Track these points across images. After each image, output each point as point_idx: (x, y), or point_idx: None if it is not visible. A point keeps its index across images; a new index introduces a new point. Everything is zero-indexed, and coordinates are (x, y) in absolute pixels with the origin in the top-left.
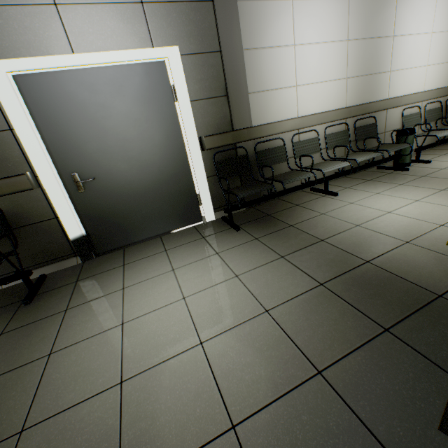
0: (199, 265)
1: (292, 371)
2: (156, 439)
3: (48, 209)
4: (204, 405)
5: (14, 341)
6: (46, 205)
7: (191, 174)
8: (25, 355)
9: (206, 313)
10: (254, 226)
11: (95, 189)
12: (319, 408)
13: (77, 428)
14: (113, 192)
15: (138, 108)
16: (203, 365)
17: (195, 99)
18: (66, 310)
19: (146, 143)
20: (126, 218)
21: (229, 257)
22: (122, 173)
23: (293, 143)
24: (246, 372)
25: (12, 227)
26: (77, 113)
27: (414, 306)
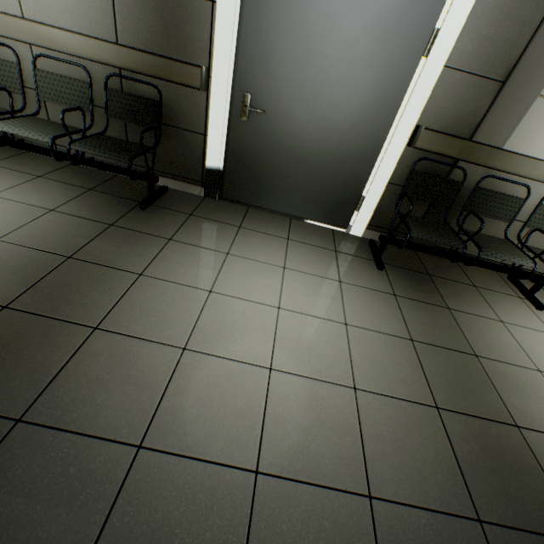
0: (313, 282)
1: (343, 471)
2: (188, 424)
3: (202, 121)
4: (241, 430)
5: (119, 239)
6: (202, 115)
7: (372, 168)
8: (122, 260)
9: (291, 341)
10: (401, 277)
11: (258, 125)
12: (346, 529)
13: (134, 360)
14: (273, 139)
15: (368, 43)
16: (261, 391)
17: (453, 66)
18: (170, 240)
19: (347, 98)
20: (269, 177)
21: (350, 295)
22: (296, 121)
23: (541, 204)
24: (296, 433)
25: (162, 122)
26: (292, 14)
27: (538, 526)
